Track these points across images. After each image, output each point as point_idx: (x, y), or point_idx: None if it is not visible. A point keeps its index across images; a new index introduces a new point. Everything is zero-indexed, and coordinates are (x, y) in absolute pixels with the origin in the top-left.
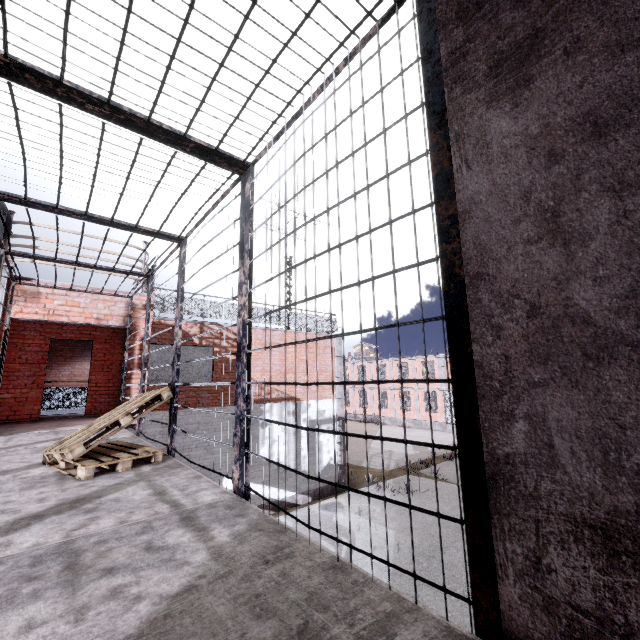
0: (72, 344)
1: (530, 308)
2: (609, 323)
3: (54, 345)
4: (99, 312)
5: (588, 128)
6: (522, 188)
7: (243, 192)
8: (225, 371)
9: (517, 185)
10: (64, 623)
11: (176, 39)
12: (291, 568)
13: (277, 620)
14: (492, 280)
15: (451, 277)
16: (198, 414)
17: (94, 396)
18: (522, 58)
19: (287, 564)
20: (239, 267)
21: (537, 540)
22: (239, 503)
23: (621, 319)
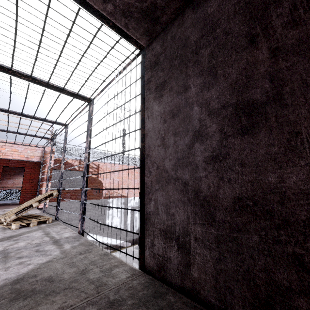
0: (14, 168)
1: (157, 166)
2: (170, 172)
3: (5, 169)
4: (28, 154)
5: (171, 114)
6: (158, 129)
7: (89, 110)
8: (91, 183)
9: (157, 128)
10: (1, 271)
11: (56, 60)
12: (89, 255)
13: (76, 268)
14: (150, 157)
15: (142, 154)
16: (76, 203)
17: (24, 194)
18: (161, 88)
19: (88, 254)
20: (86, 141)
21: (153, 237)
22: (79, 236)
23: (172, 171)
